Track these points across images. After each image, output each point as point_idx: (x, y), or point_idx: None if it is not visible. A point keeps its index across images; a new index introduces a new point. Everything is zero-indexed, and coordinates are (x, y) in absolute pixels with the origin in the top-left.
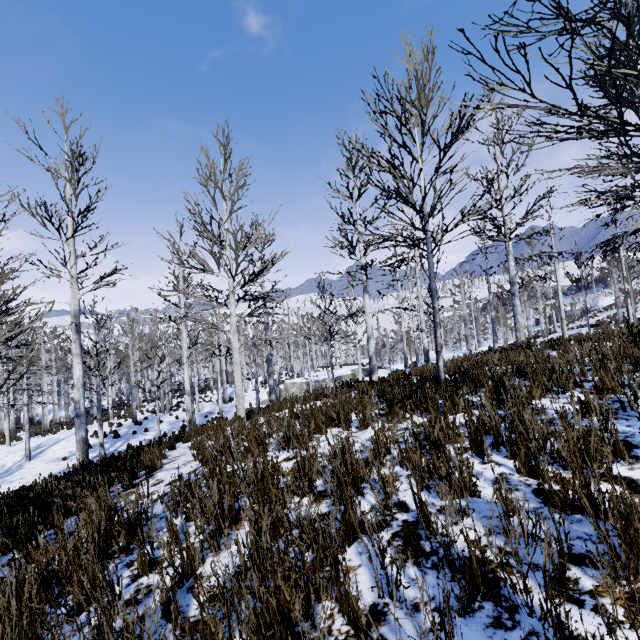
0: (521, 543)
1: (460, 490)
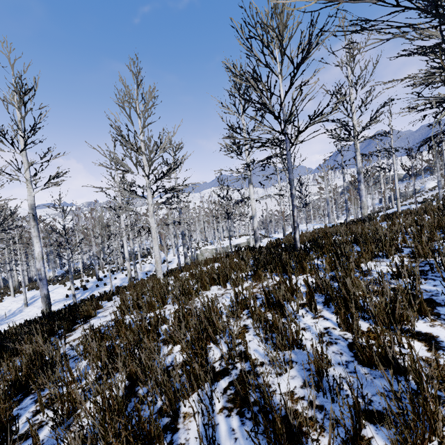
0: (329, 397)
1: (289, 344)
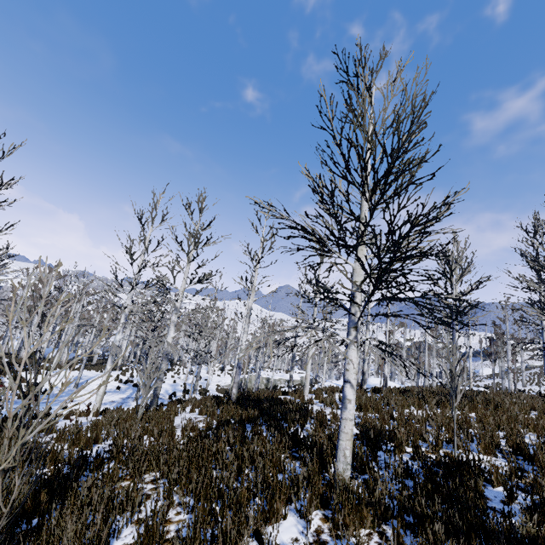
0: None
1: None
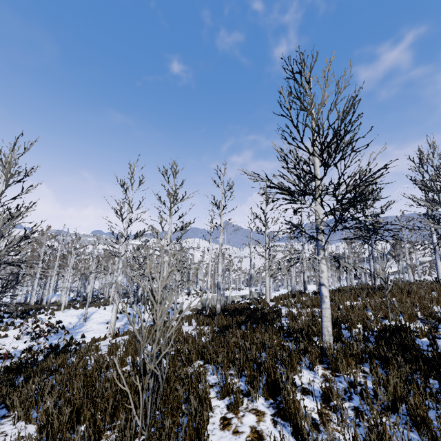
0: None
1: None
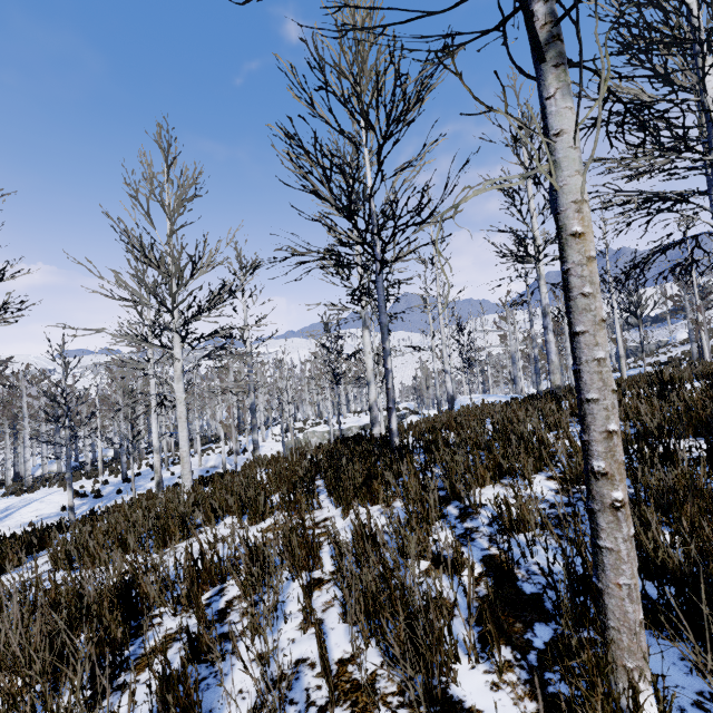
0: None
1: (183, 710)
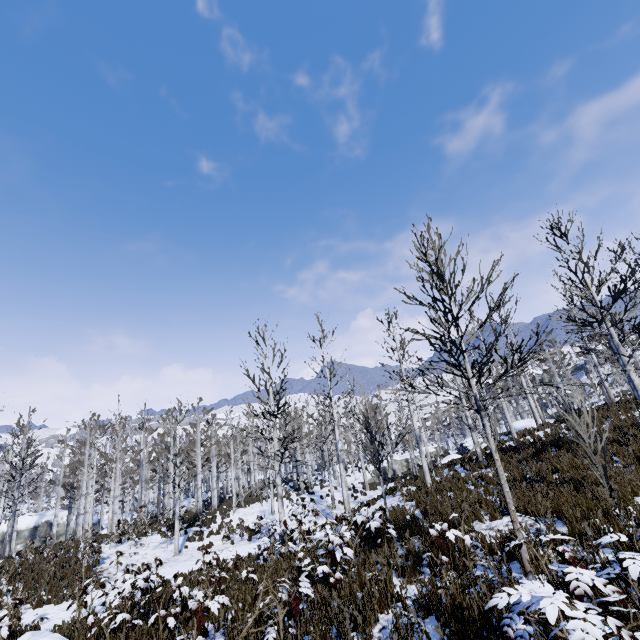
0: None
1: None
